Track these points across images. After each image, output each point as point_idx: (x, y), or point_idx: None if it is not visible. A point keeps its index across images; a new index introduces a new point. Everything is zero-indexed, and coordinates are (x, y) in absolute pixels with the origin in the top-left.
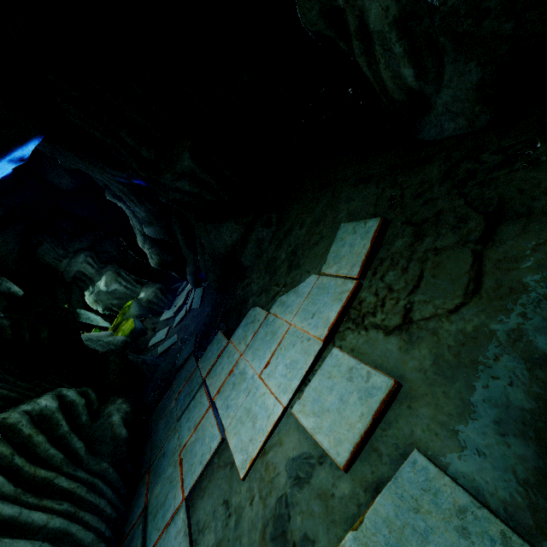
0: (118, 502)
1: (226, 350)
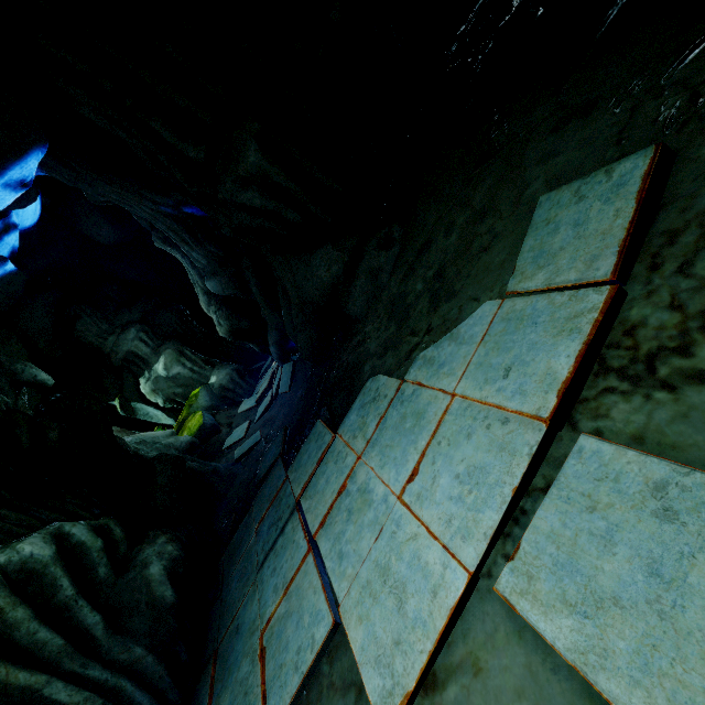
0: None
1: (332, 451)
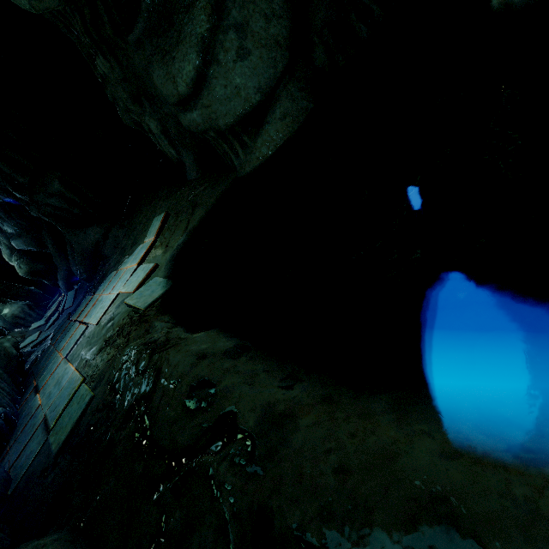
0: (13, 391)
1: (92, 299)
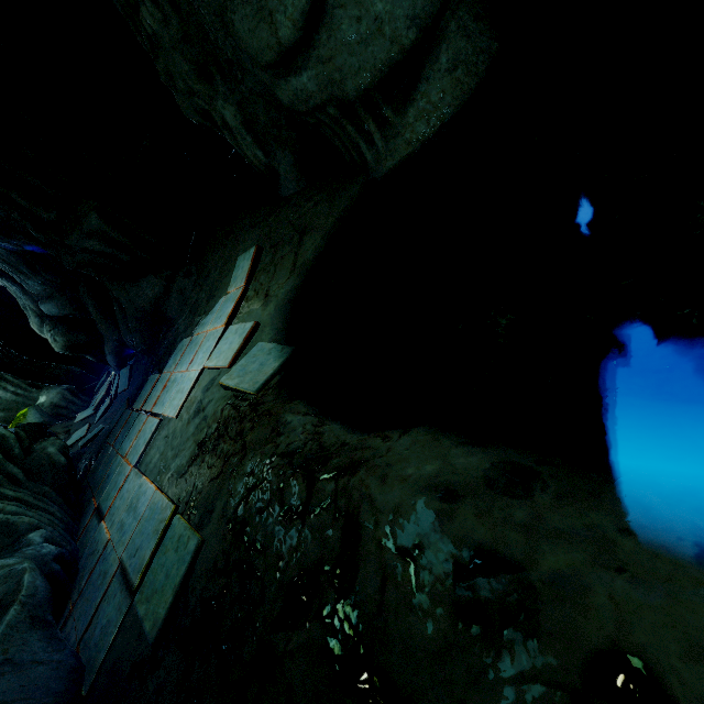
0: (66, 516)
1: (160, 380)
